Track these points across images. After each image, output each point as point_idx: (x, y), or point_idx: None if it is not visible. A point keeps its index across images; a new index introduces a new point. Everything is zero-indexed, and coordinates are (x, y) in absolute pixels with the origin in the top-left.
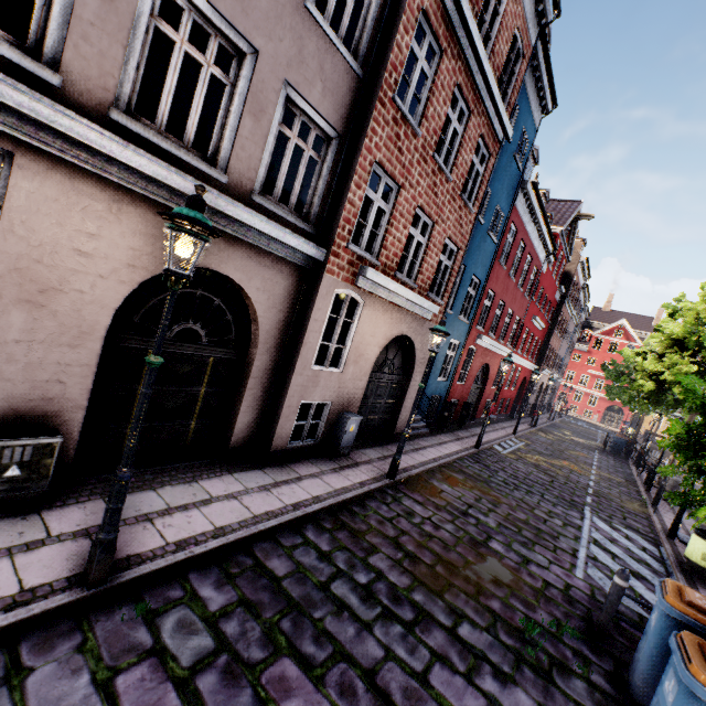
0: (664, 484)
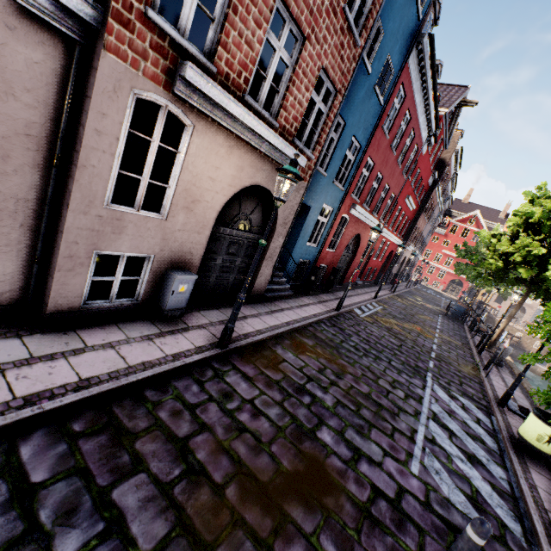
0: (500, 354)
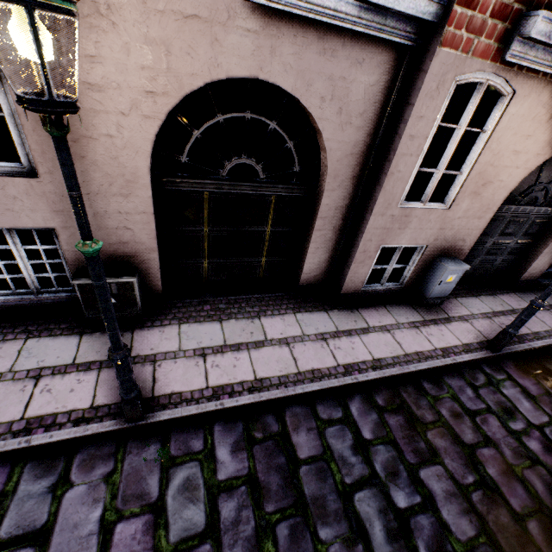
0: None
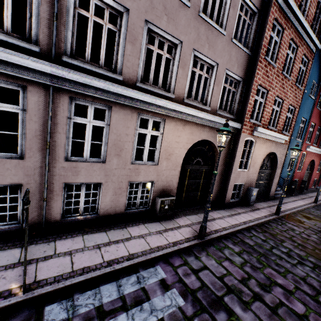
0: None
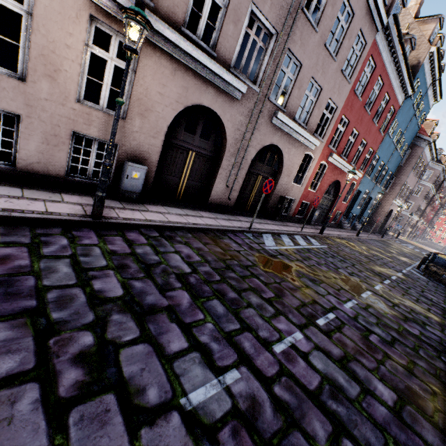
0: None
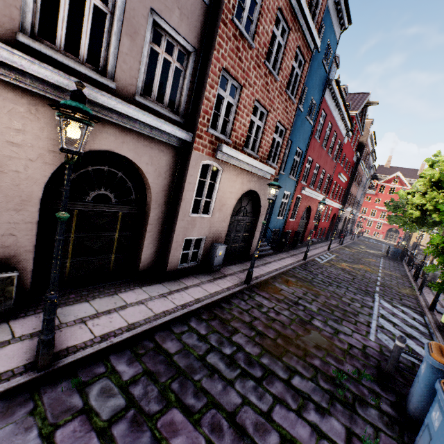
0: (427, 276)
